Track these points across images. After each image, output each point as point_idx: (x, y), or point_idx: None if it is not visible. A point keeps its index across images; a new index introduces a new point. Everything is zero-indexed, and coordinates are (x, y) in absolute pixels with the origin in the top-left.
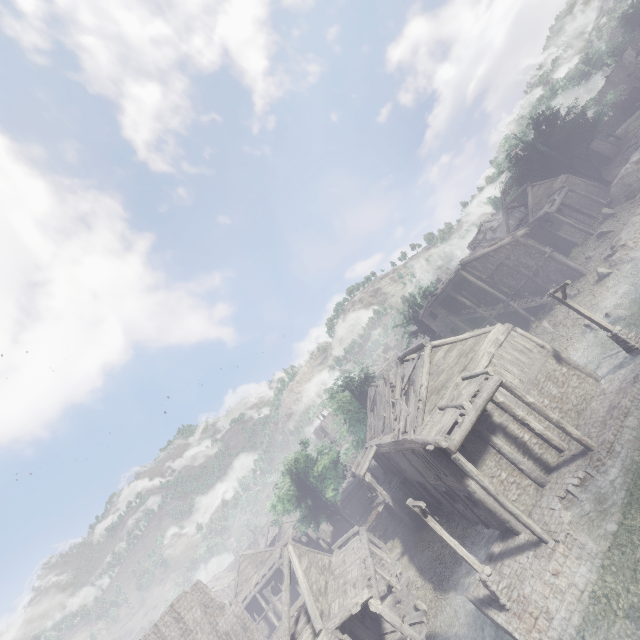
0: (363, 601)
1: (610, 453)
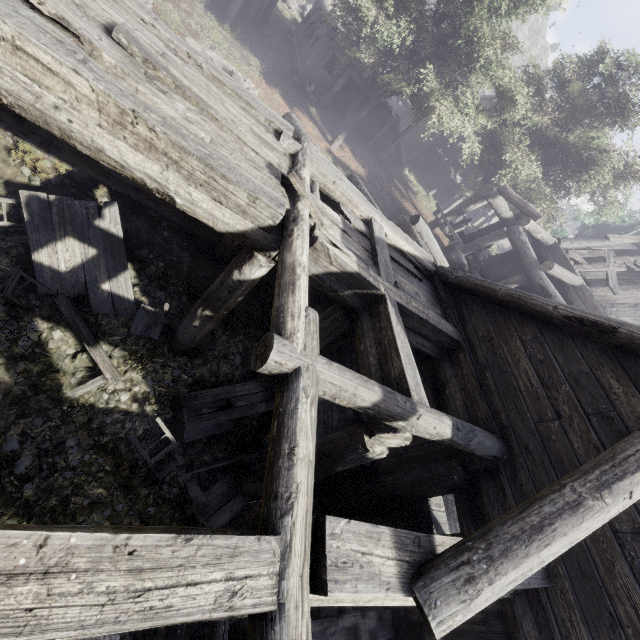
0: None
1: None
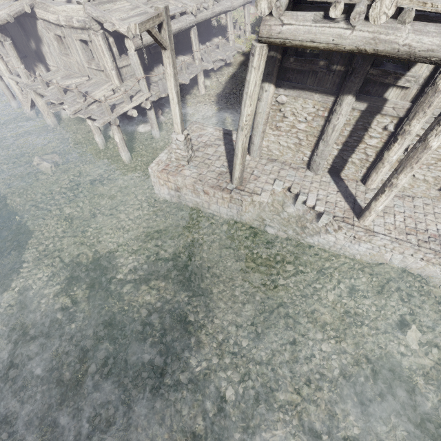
0: (119, 30)
1: (353, 239)
